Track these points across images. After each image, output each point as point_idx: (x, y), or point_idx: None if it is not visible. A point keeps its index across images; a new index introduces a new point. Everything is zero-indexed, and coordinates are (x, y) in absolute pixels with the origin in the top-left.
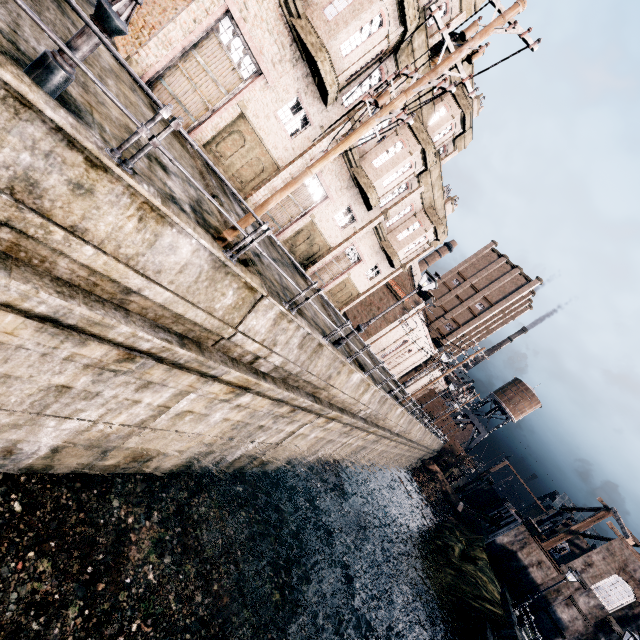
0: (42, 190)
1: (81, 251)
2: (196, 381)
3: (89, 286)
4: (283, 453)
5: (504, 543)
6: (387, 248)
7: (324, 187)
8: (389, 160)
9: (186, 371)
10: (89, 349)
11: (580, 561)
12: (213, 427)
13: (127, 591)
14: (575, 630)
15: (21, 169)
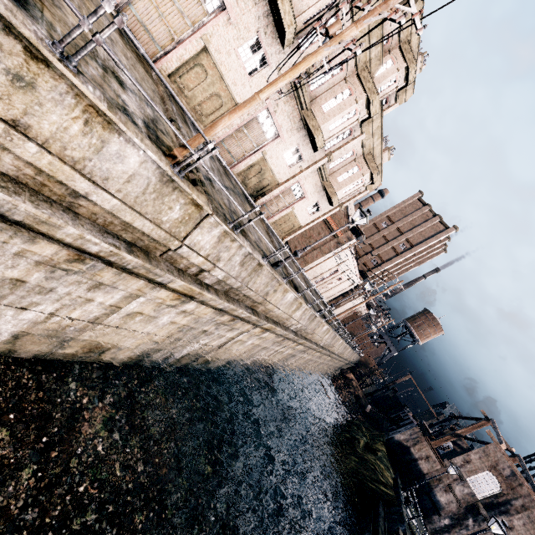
0: None
1: (24, 147)
2: (144, 286)
3: (37, 185)
4: (224, 355)
5: (401, 440)
6: (328, 188)
7: (276, 126)
8: (337, 106)
9: (135, 276)
10: (39, 247)
11: (460, 458)
12: (161, 328)
13: (77, 459)
14: (449, 510)
15: None
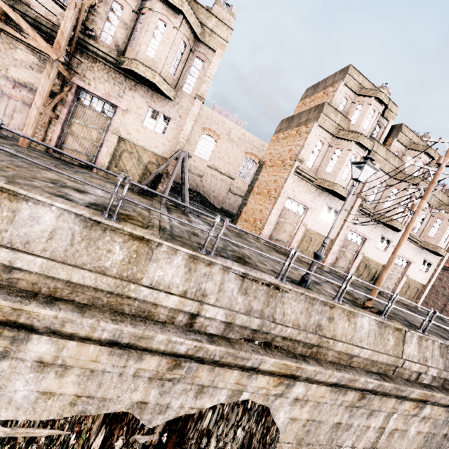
0: (322, 326)
1: (337, 345)
2: (395, 403)
3: (338, 360)
4: None
5: None
6: (426, 246)
7: (361, 235)
8: (394, 201)
9: (388, 397)
10: (347, 396)
11: None
12: (412, 441)
13: None
14: None
15: (316, 322)
